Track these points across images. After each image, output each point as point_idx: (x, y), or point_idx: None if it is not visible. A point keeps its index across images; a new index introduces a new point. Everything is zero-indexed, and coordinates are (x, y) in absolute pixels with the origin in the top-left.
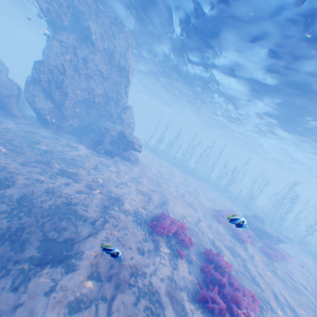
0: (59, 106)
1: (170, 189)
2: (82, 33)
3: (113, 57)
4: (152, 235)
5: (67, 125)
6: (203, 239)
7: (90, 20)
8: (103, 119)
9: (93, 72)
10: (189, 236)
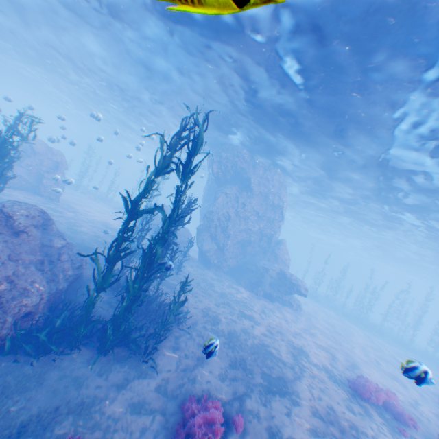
0: (221, 247)
1: (354, 350)
2: (242, 184)
3: (267, 197)
4: (356, 398)
5: (224, 265)
6: (432, 429)
7: (249, 172)
8: (257, 256)
9: (250, 213)
10: (408, 414)
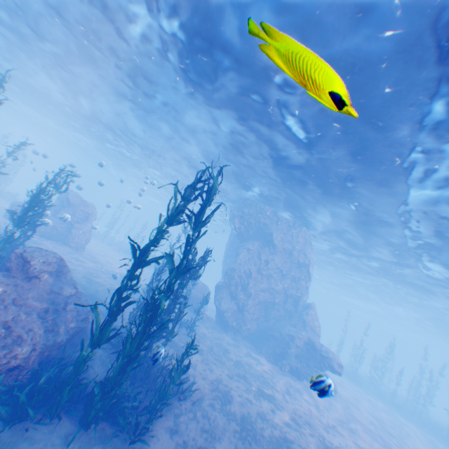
0: (241, 307)
1: None
2: (265, 239)
3: (291, 254)
4: None
5: (244, 328)
6: None
7: (271, 228)
8: (281, 321)
9: (273, 270)
10: None
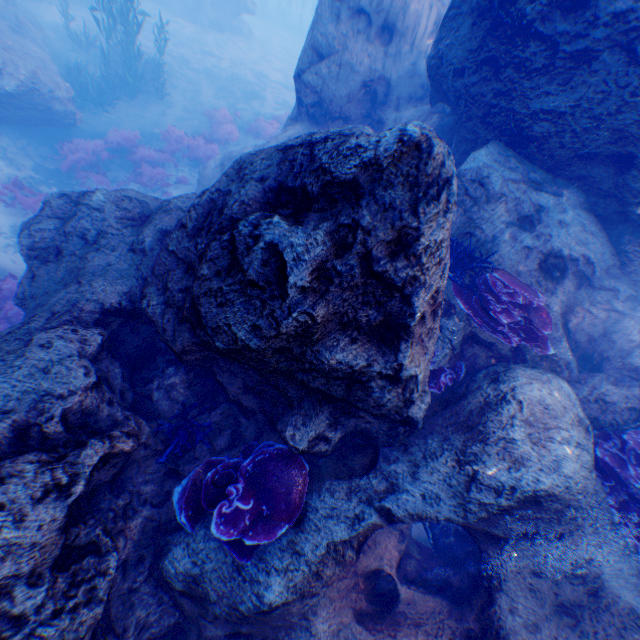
0: None
1: None
2: None
3: None
4: None
5: None
6: None
7: None
8: None
9: None
10: None
